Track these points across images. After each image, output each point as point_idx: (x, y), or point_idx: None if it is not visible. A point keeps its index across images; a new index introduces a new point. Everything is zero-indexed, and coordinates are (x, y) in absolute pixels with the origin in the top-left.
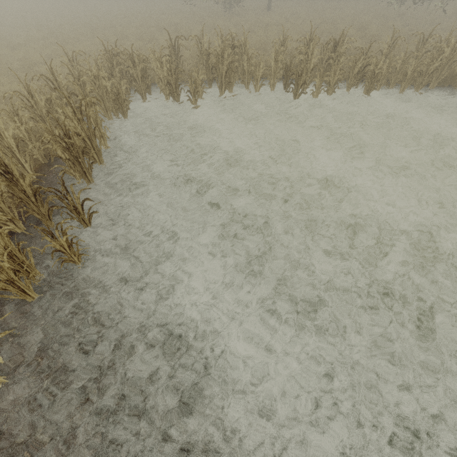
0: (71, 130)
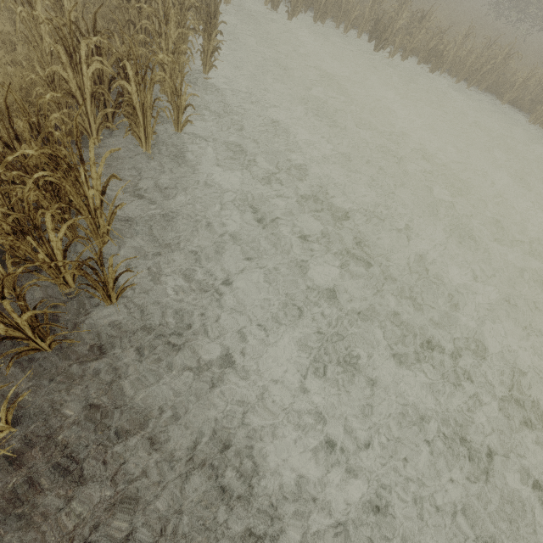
0: None
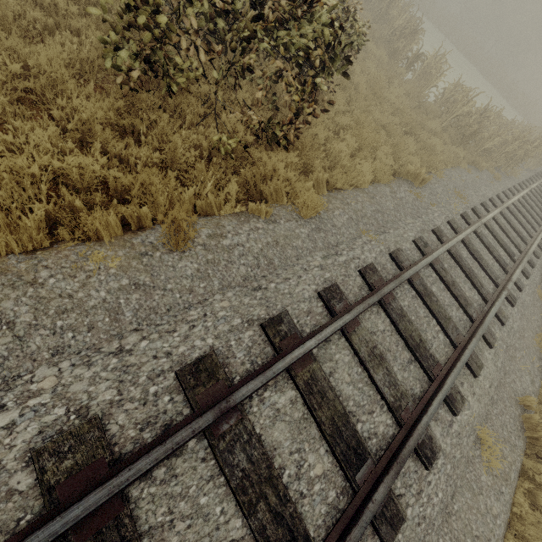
0: None
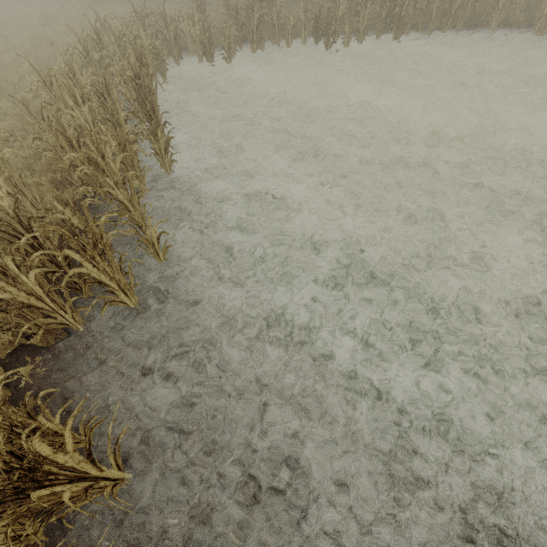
0: (143, 69)
